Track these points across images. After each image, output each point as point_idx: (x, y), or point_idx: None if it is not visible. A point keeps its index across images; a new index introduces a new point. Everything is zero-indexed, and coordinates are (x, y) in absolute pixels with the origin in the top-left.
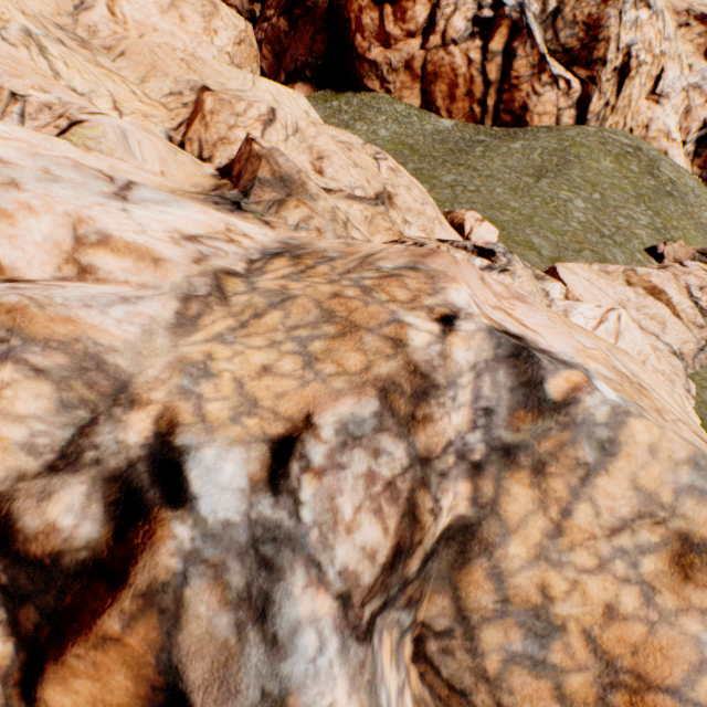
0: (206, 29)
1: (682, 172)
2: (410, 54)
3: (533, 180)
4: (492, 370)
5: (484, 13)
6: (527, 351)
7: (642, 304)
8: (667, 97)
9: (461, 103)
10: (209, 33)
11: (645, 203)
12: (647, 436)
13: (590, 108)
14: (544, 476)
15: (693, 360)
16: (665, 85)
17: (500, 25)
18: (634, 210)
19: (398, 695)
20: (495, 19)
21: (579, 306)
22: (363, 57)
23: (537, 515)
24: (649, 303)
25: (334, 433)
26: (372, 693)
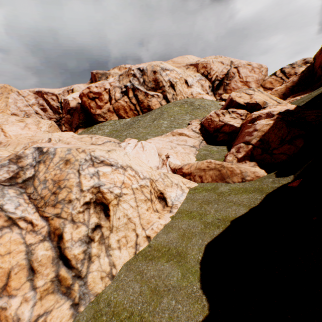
0: (38, 128)
1: (205, 101)
2: (108, 107)
3: (152, 123)
4: (35, 152)
5: (123, 90)
6: (40, 147)
7: (178, 139)
8: (193, 85)
9: (130, 112)
10: (39, 128)
11: (189, 114)
12: (60, 150)
13: (168, 98)
14: (46, 162)
15: (199, 146)
16: (190, 83)
17: (129, 90)
18: (185, 117)
19: (15, 196)
20: (127, 90)
21: (129, 145)
22: (95, 114)
23: (45, 168)
24: (181, 138)
25: None
26: (2, 190)
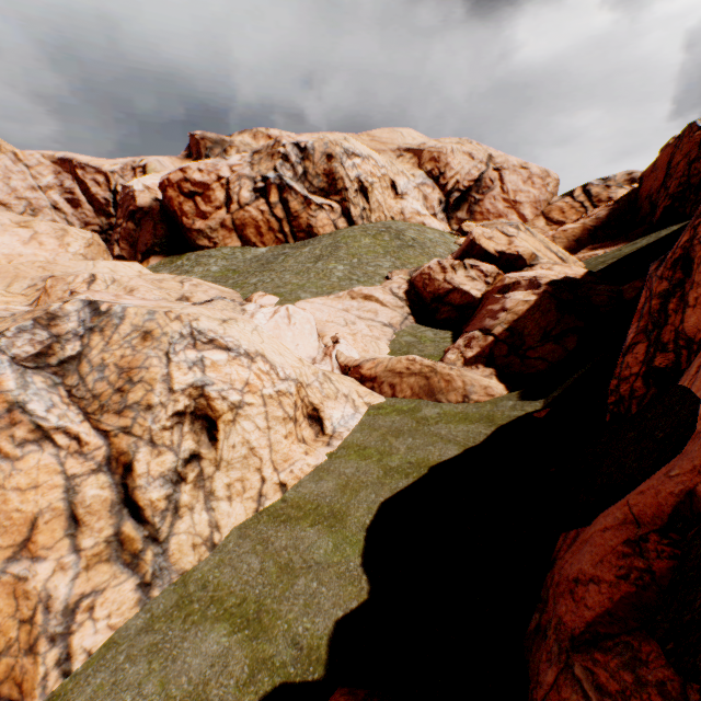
0: (61, 245)
1: (427, 231)
2: (222, 219)
3: (313, 264)
4: (84, 310)
5: (259, 185)
6: (95, 301)
7: (362, 306)
8: (407, 194)
9: (268, 235)
10: (64, 247)
11: (391, 255)
12: (135, 311)
13: (353, 214)
14: (104, 332)
15: (401, 325)
16: (402, 188)
17: (271, 189)
18: (382, 261)
19: (45, 389)
20: (267, 186)
21: (262, 310)
22: (192, 229)
23: (102, 342)
24: (367, 304)
25: (16, 329)
26: (23, 375)
